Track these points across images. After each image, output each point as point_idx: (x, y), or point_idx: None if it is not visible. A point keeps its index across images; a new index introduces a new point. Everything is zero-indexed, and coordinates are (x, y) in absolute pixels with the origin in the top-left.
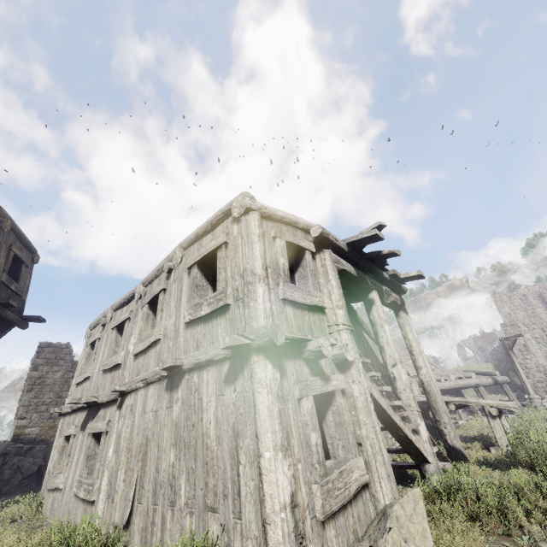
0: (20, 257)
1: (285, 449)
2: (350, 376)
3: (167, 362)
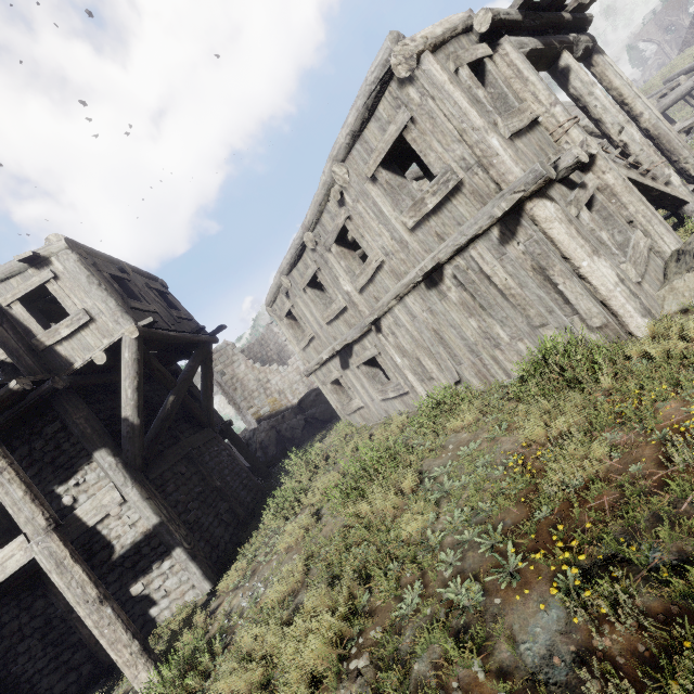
0: (159, 290)
1: (596, 253)
2: (598, 170)
3: (426, 267)
